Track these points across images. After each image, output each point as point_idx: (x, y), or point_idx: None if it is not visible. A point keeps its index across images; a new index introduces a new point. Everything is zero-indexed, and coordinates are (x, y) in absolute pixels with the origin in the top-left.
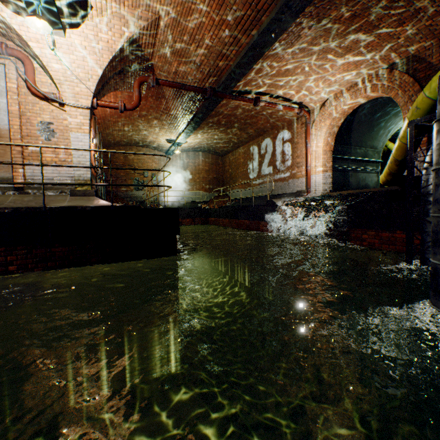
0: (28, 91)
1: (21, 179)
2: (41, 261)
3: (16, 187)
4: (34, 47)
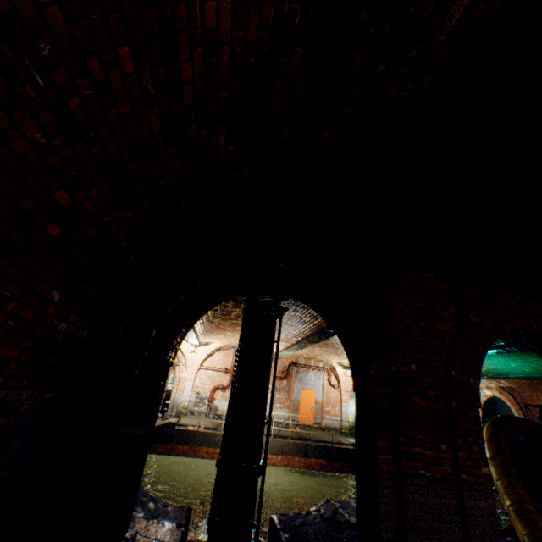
0: (328, 383)
1: (324, 423)
2: (351, 469)
3: (321, 426)
4: (338, 372)
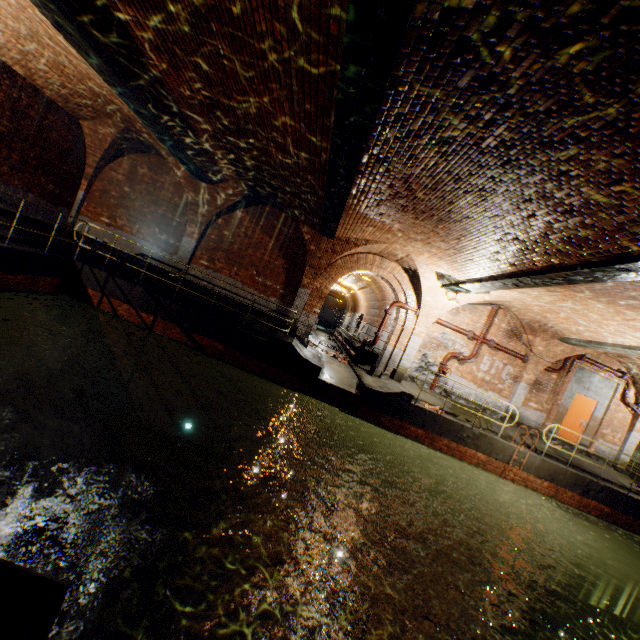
0: (618, 397)
1: (592, 448)
2: None
3: (586, 451)
4: None
